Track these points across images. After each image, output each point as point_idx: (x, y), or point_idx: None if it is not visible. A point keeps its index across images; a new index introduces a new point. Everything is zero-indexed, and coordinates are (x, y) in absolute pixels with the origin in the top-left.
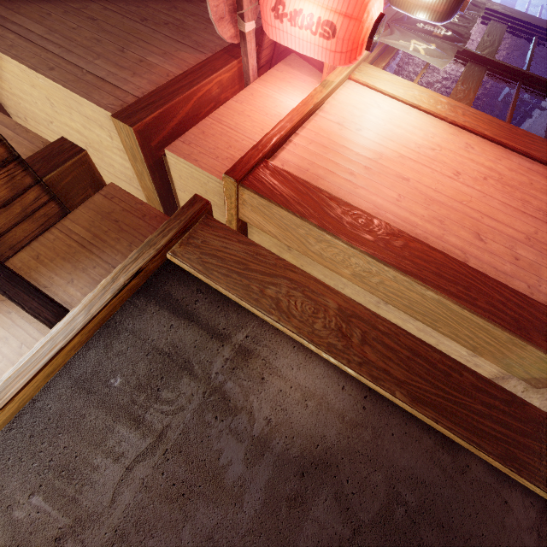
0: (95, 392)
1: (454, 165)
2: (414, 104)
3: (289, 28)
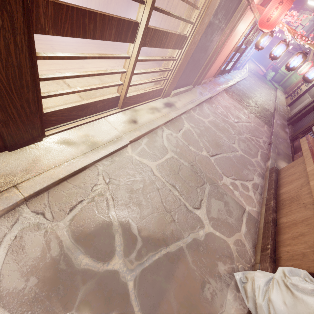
0: (231, 1)
1: (225, 54)
2: (239, 39)
3: (276, 6)
